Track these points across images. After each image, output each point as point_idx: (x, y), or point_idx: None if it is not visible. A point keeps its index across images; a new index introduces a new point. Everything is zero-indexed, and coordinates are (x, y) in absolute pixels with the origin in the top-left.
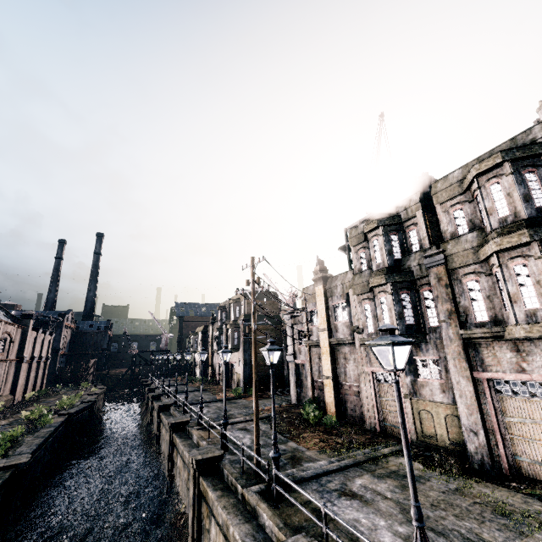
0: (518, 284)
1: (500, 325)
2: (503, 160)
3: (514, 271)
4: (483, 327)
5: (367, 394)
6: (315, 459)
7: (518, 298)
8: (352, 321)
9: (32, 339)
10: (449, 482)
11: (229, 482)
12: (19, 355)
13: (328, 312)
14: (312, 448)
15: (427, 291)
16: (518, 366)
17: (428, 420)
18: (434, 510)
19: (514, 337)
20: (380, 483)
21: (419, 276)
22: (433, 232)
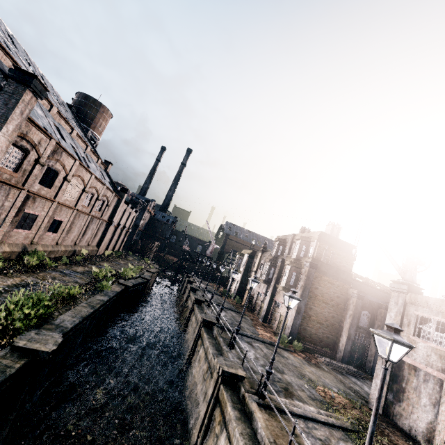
0: None
1: None
2: None
3: None
4: None
5: None
6: None
7: None
8: None
9: (123, 209)
10: None
11: None
12: (110, 218)
13: None
14: None
15: None
16: None
17: None
18: None
19: None
20: None
21: None
22: None
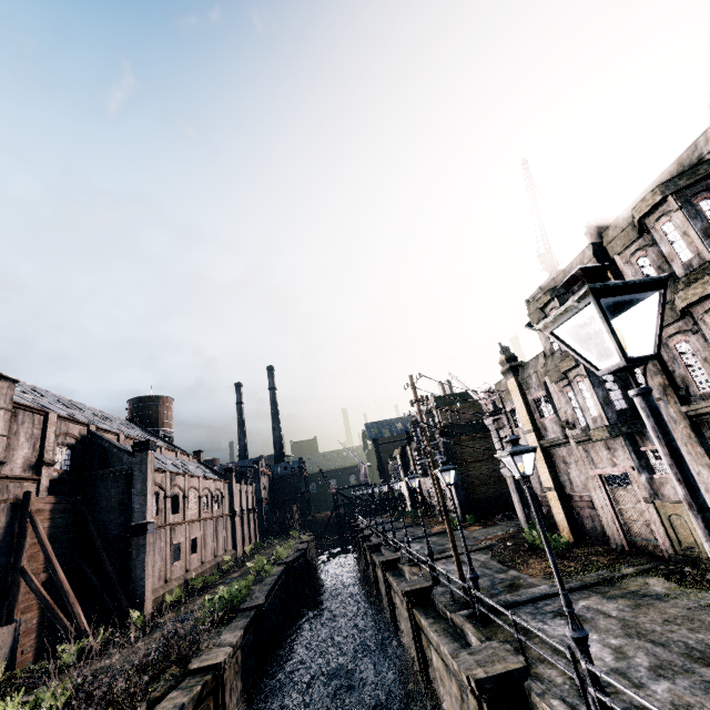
0: None
1: None
2: (663, 196)
3: None
4: None
5: (601, 503)
6: (536, 585)
7: None
8: (559, 415)
9: (237, 492)
10: (703, 598)
11: (440, 610)
12: (231, 509)
13: (529, 409)
14: (536, 574)
15: None
16: None
17: (683, 527)
18: (664, 625)
19: None
20: (608, 604)
21: None
22: None
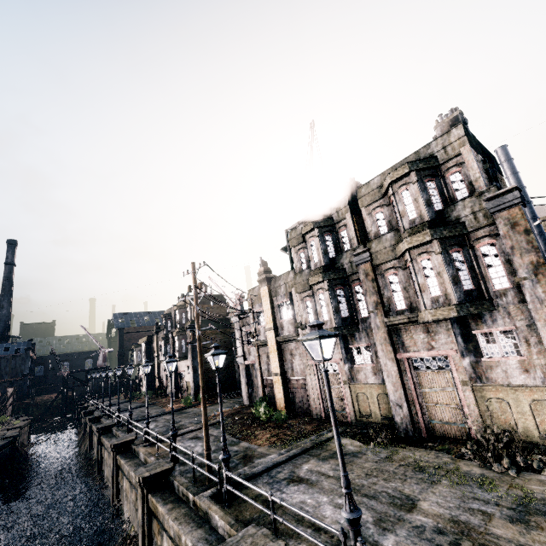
0: (425, 276)
1: (414, 311)
2: (410, 170)
3: (422, 265)
4: (403, 314)
5: (313, 385)
6: (266, 454)
7: (426, 288)
8: (296, 318)
9: None
10: (381, 452)
11: (181, 493)
12: None
13: (273, 312)
14: (264, 444)
15: (358, 286)
16: (429, 344)
17: (364, 401)
18: (368, 478)
19: (424, 321)
20: (324, 465)
21: (351, 273)
22: (360, 232)
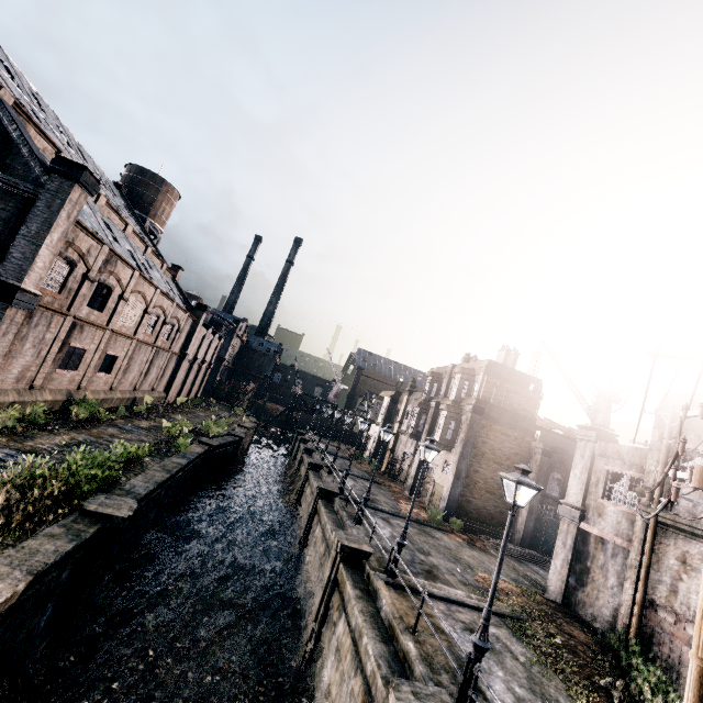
0: None
1: None
2: None
3: None
4: None
5: None
6: None
7: None
8: None
9: (200, 336)
10: None
11: None
12: (183, 350)
13: None
14: None
15: None
16: None
17: None
18: None
19: None
20: None
21: None
22: None
